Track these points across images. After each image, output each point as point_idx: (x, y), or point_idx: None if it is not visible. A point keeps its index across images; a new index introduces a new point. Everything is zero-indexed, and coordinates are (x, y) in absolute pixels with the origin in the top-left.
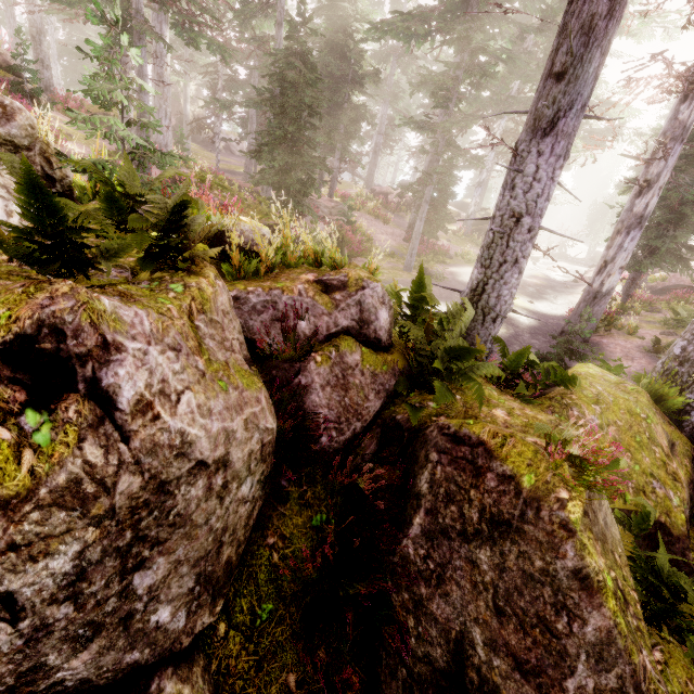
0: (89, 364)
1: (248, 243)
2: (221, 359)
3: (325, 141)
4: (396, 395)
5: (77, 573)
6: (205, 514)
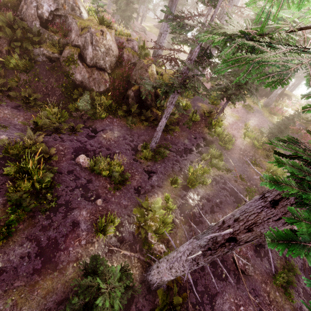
0: (105, 34)
1: (116, 29)
2: (113, 41)
3: (137, 3)
4: (137, 62)
5: (103, 52)
6: (111, 56)
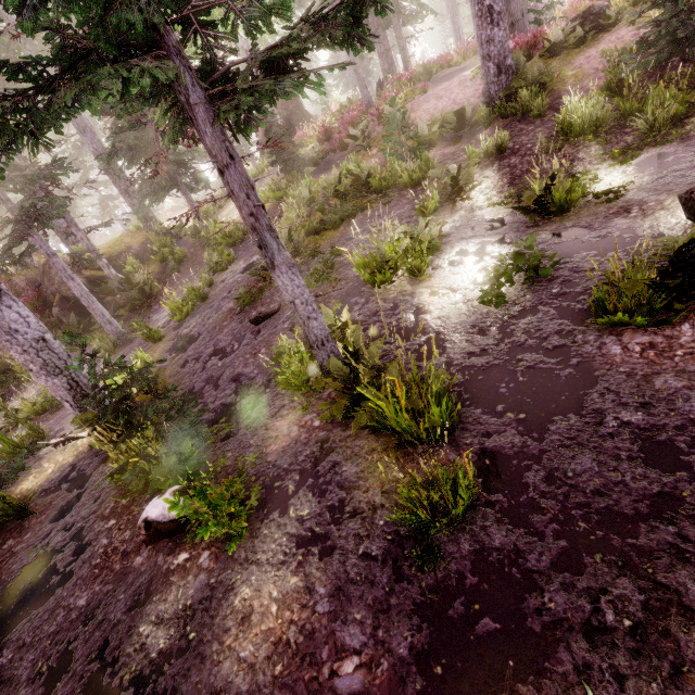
0: None
1: None
2: None
3: None
4: None
5: None
6: None
